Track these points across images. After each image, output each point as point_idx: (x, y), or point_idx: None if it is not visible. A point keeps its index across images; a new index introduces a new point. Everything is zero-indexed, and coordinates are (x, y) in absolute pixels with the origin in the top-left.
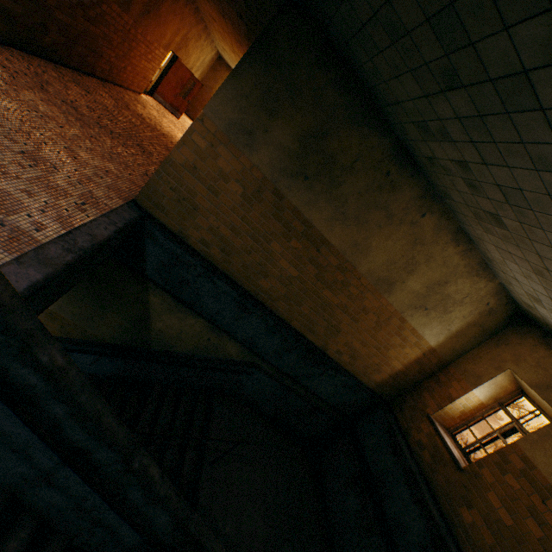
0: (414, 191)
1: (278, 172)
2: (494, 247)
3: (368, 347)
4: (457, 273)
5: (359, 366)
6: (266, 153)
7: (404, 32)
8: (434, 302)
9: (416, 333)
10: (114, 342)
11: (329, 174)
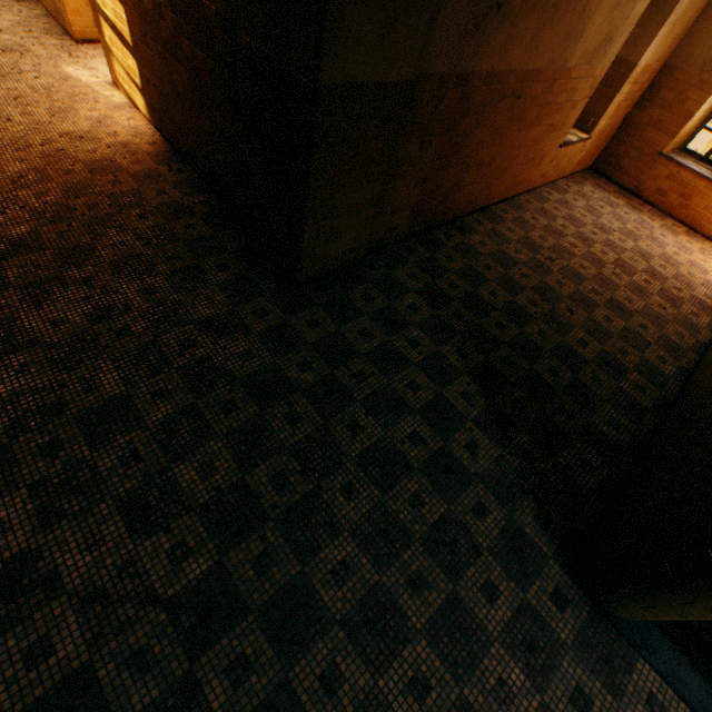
0: None
1: None
2: None
3: None
4: None
5: None
6: None
7: None
8: None
9: None
10: None
11: None
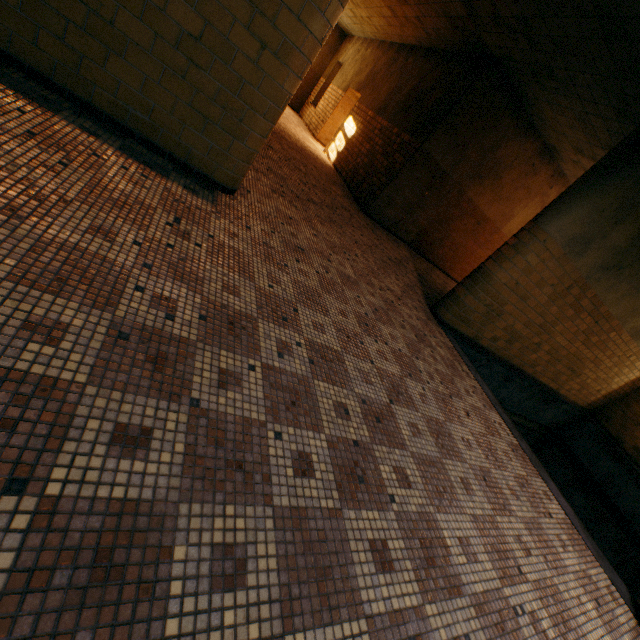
0: None
1: (594, 269)
2: None
3: (597, 380)
4: None
5: (581, 394)
6: (592, 256)
7: None
8: None
9: None
10: None
11: None
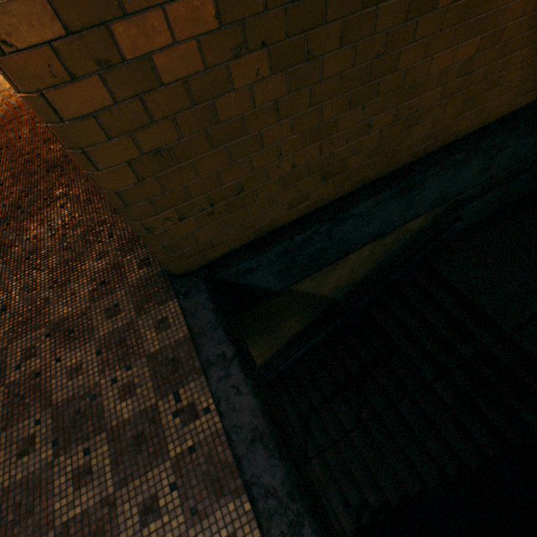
0: None
1: None
2: None
3: None
4: None
5: None
6: None
7: None
8: None
9: None
10: (306, 325)
11: None
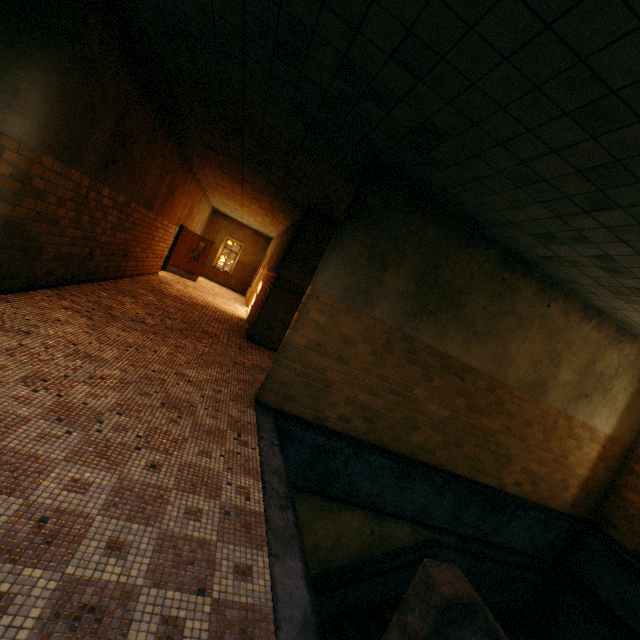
0: (531, 286)
1: (401, 318)
2: (639, 313)
3: (545, 463)
4: (600, 348)
5: (543, 490)
6: (385, 304)
7: (540, 180)
8: (591, 385)
9: (586, 426)
10: None
11: (449, 301)
